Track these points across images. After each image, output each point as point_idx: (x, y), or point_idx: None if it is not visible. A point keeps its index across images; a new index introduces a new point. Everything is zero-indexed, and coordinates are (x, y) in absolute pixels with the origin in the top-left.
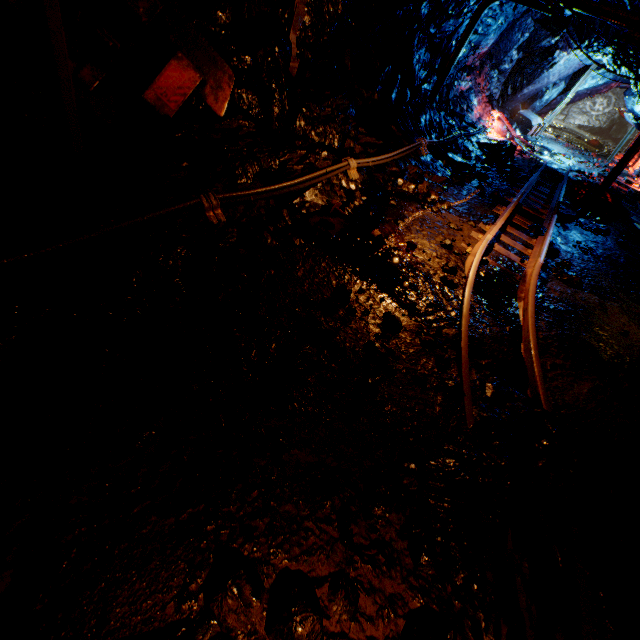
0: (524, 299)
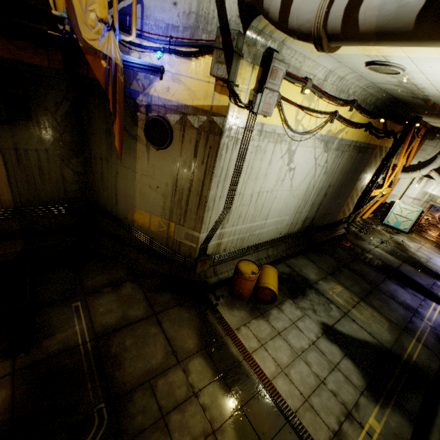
0: None
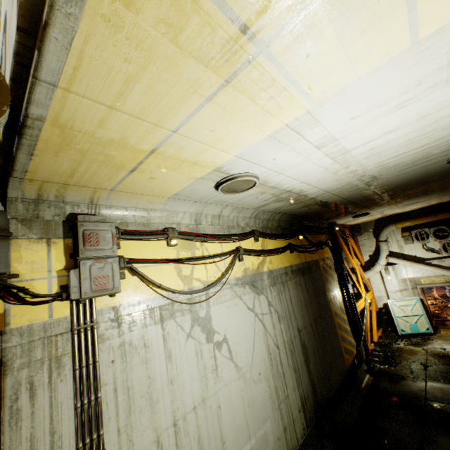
0: (449, 295)
